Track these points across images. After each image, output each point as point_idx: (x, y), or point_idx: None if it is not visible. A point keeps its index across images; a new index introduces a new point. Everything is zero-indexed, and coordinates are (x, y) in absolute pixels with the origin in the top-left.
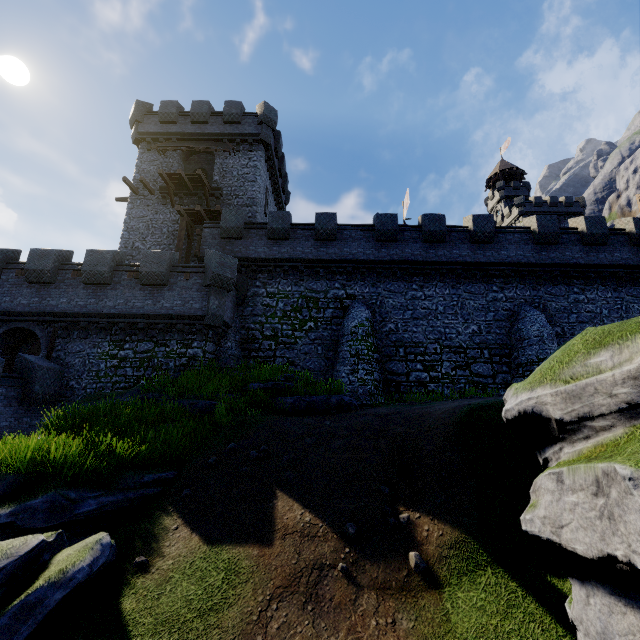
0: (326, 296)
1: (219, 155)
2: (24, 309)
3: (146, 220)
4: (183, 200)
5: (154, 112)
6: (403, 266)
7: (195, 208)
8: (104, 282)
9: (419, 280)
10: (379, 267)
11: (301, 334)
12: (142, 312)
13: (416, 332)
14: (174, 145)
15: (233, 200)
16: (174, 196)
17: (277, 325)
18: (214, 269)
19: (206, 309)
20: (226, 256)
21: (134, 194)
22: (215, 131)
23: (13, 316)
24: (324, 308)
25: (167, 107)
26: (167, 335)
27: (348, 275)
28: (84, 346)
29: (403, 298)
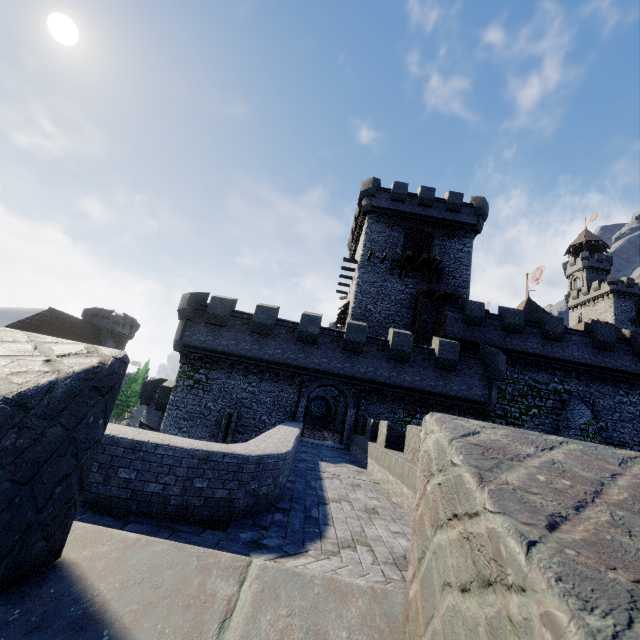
0: (547, 388)
1: (438, 237)
2: (339, 372)
3: (376, 286)
4: (408, 273)
5: (384, 188)
6: (615, 374)
7: (440, 292)
8: (407, 361)
9: (625, 387)
10: (594, 371)
11: (527, 418)
12: (436, 391)
13: (623, 433)
14: (405, 224)
15: (450, 280)
16: (400, 268)
17: (506, 407)
18: (499, 366)
19: (487, 397)
20: (502, 354)
21: (365, 260)
22: (438, 215)
23: (328, 375)
24: (545, 398)
25: (400, 188)
26: (450, 412)
27: (566, 373)
28: (383, 410)
29: (612, 401)
